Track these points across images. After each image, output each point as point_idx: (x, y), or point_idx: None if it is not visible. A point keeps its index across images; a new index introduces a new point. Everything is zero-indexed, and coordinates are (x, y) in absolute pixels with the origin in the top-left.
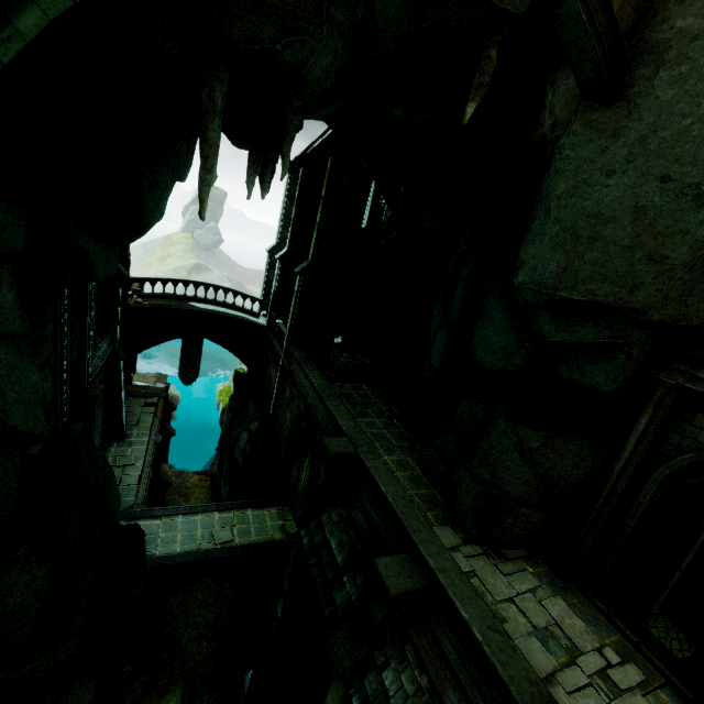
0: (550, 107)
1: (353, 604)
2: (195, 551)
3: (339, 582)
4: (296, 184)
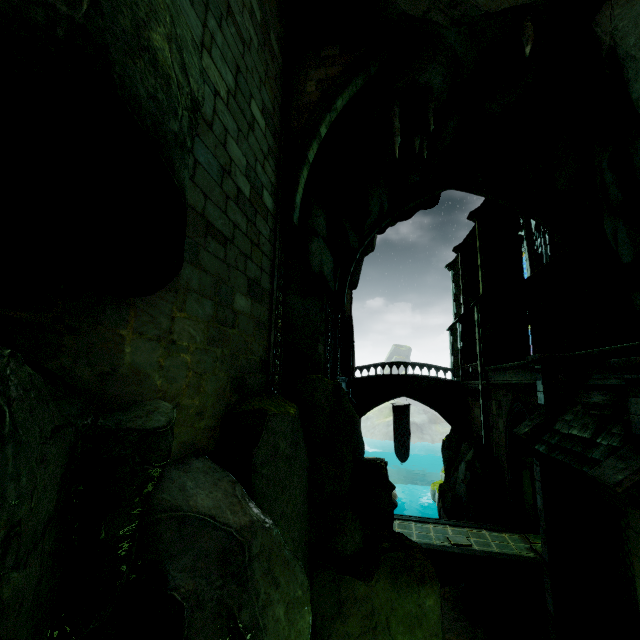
0: (602, 33)
1: (616, 447)
2: (431, 543)
3: (592, 446)
4: (459, 275)
